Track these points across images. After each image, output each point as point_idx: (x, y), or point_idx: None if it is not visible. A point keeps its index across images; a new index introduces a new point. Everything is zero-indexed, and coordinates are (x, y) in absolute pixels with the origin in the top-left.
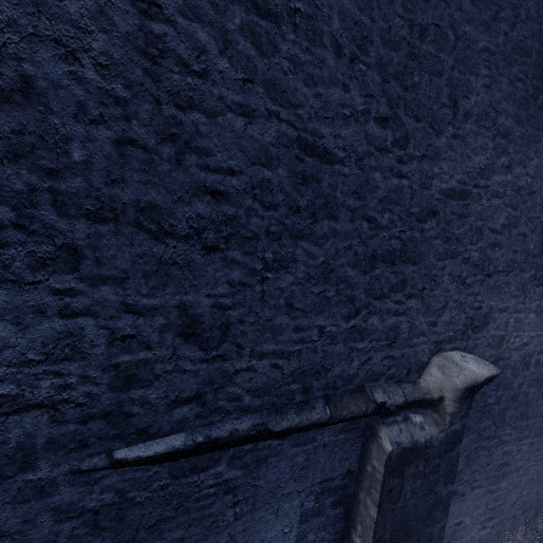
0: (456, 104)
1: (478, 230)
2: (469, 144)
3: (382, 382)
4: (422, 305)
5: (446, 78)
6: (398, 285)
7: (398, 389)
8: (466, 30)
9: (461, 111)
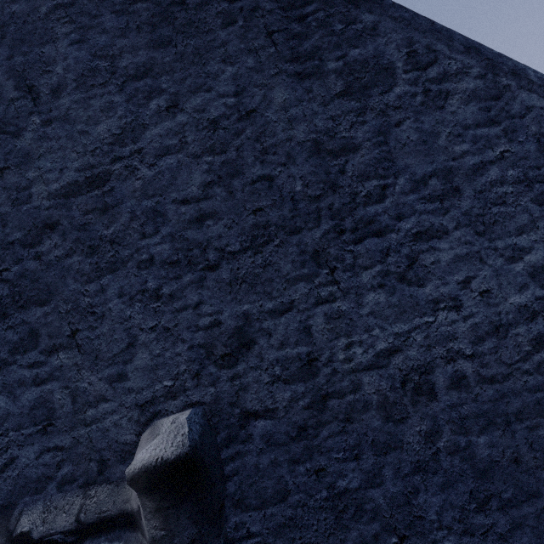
0: (34, 88)
1: (152, 212)
2: (78, 118)
3: (52, 491)
4: (82, 356)
5: (5, 72)
6: (25, 341)
7: (78, 499)
8: (13, 10)
9: (45, 91)
